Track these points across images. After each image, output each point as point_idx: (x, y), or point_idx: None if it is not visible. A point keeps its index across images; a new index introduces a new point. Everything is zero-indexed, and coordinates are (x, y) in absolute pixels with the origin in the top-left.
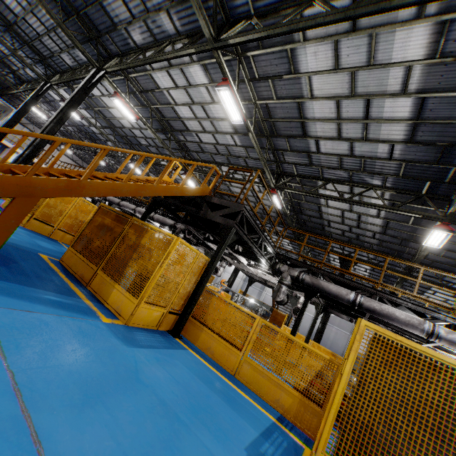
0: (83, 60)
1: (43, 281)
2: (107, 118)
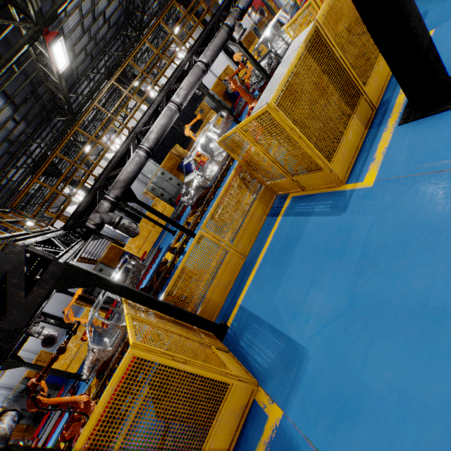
0: None
1: None
2: None
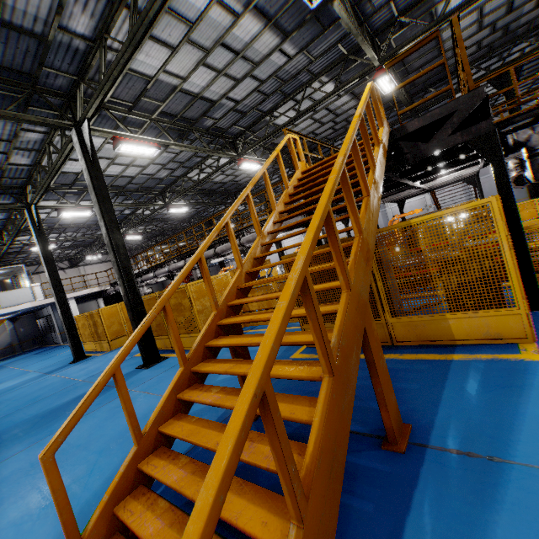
0: (38, 142)
1: (402, 379)
2: (109, 185)
